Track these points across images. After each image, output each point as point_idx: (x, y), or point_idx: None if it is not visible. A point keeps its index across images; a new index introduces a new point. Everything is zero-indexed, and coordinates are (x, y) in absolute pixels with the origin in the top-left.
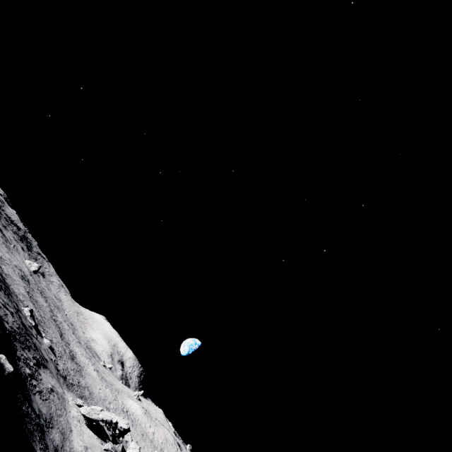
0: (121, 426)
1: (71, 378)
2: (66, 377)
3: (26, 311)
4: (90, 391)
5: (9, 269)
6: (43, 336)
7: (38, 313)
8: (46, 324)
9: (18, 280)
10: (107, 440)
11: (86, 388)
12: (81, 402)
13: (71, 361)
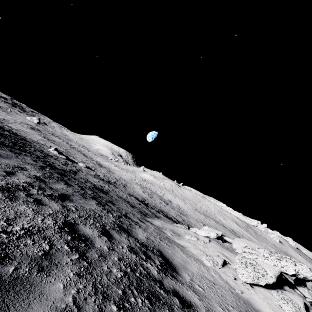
0: (307, 277)
1: (111, 179)
2: (109, 181)
3: (52, 151)
4: (123, 179)
5: (17, 126)
6: (76, 162)
7: (61, 148)
8: (71, 153)
9: (30, 131)
10: (286, 290)
11: (120, 179)
12: (195, 239)
13: (101, 168)
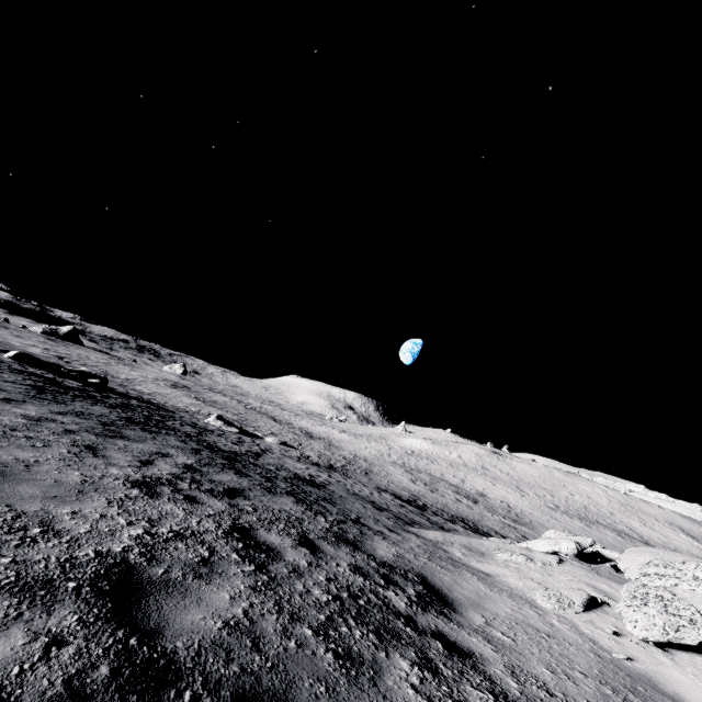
0: None
1: (335, 461)
2: (331, 465)
3: (214, 422)
4: (362, 459)
5: (149, 386)
6: (261, 436)
7: (229, 414)
8: (249, 420)
9: (172, 392)
10: None
11: (356, 458)
12: (521, 560)
13: (312, 440)
